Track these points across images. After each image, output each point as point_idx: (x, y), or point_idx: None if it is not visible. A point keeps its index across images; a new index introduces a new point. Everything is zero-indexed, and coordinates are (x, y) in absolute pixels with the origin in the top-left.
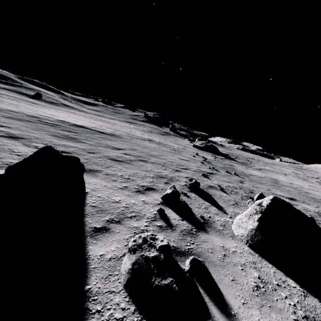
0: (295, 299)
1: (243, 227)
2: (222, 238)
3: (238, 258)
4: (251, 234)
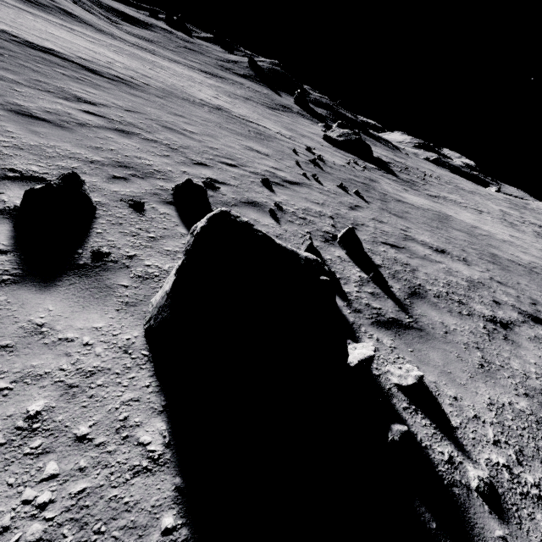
0: (80, 484)
1: (163, 287)
2: (81, 306)
3: (51, 357)
4: (159, 305)
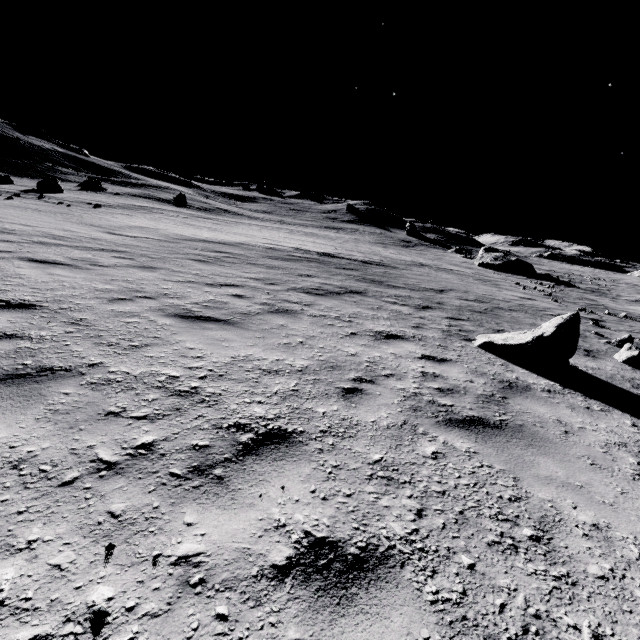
0: None
1: None
2: None
3: None
4: None
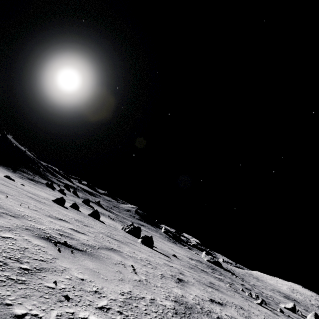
0: None
1: None
2: None
3: None
4: None
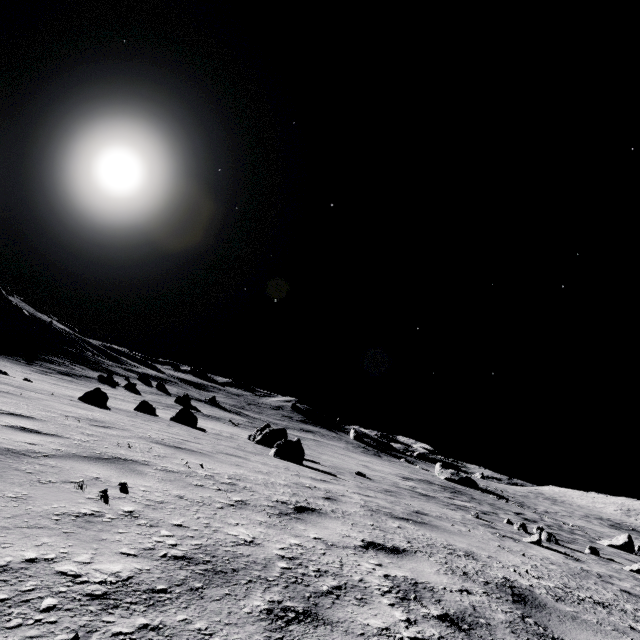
0: None
1: None
2: None
3: None
4: None
